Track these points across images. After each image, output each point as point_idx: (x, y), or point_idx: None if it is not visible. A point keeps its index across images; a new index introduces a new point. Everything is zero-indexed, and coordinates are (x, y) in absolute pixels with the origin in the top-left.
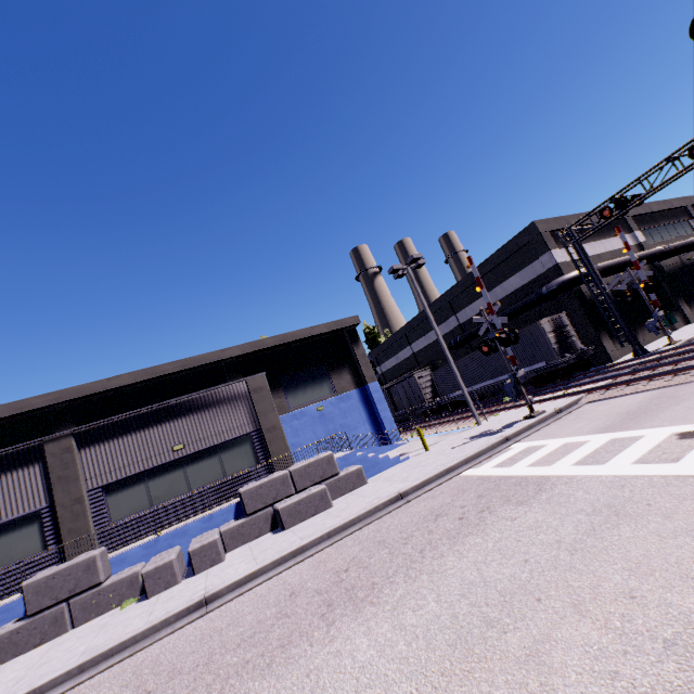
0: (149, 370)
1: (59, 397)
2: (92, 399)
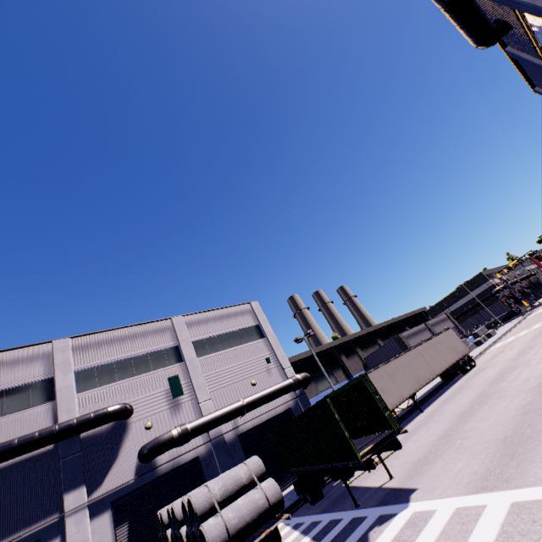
0: (387, 321)
1: (373, 328)
2: (377, 330)
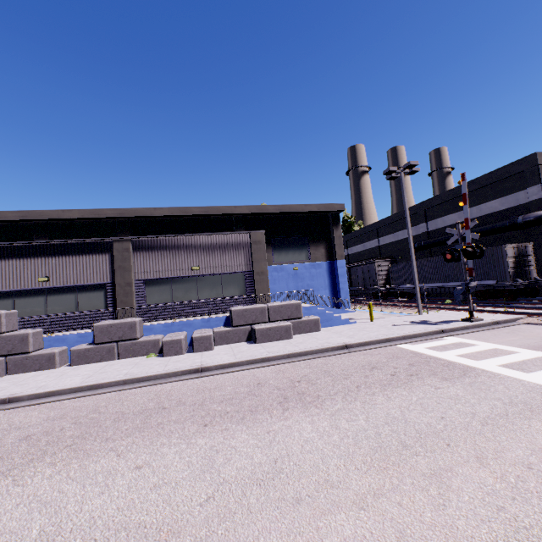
0: (182, 208)
1: (122, 213)
2: (142, 220)
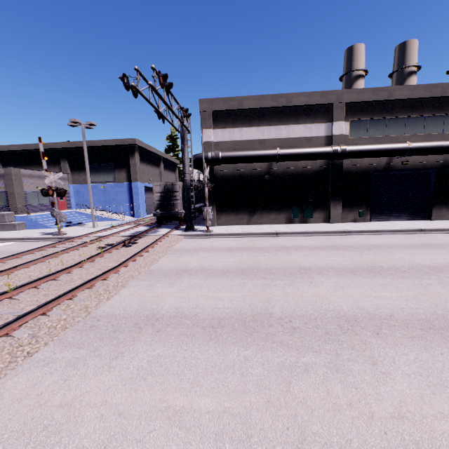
0: (24, 145)
1: None
2: (8, 153)
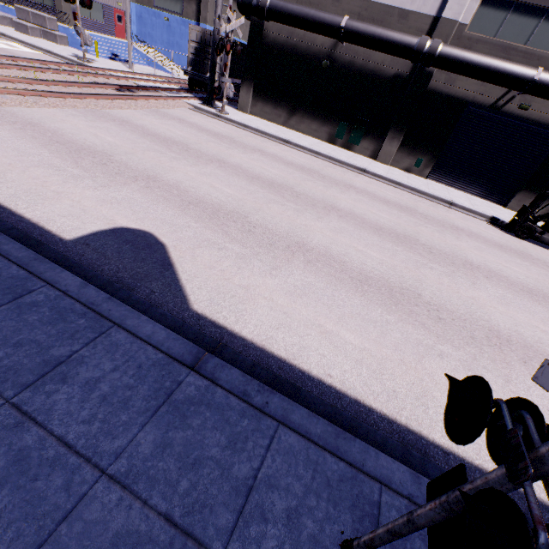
0: None
1: None
2: None
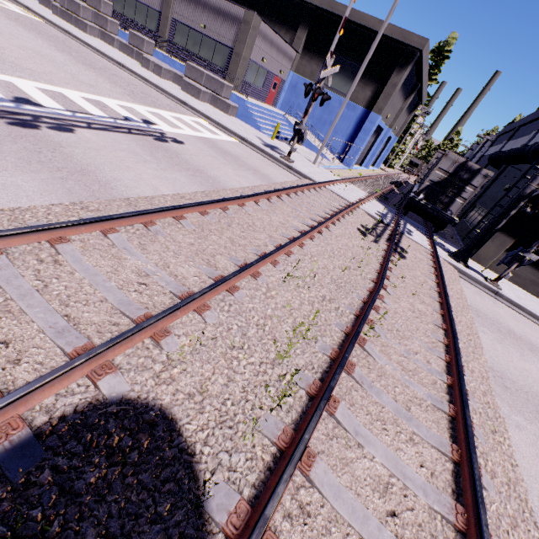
0: None
1: None
2: None
